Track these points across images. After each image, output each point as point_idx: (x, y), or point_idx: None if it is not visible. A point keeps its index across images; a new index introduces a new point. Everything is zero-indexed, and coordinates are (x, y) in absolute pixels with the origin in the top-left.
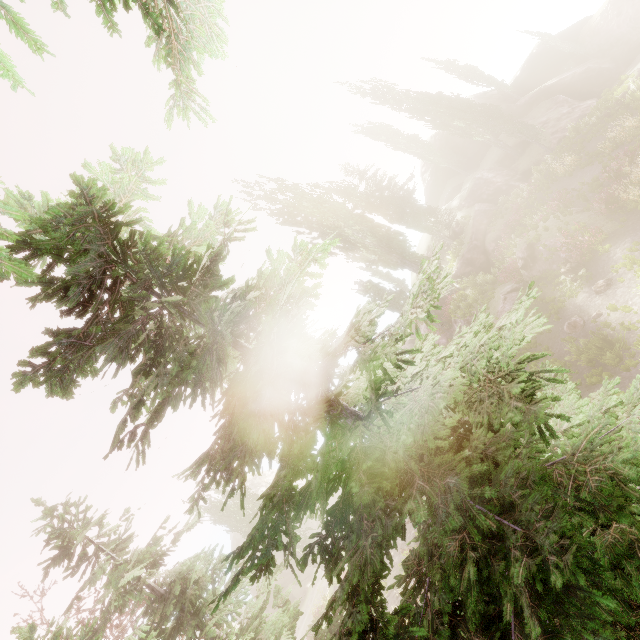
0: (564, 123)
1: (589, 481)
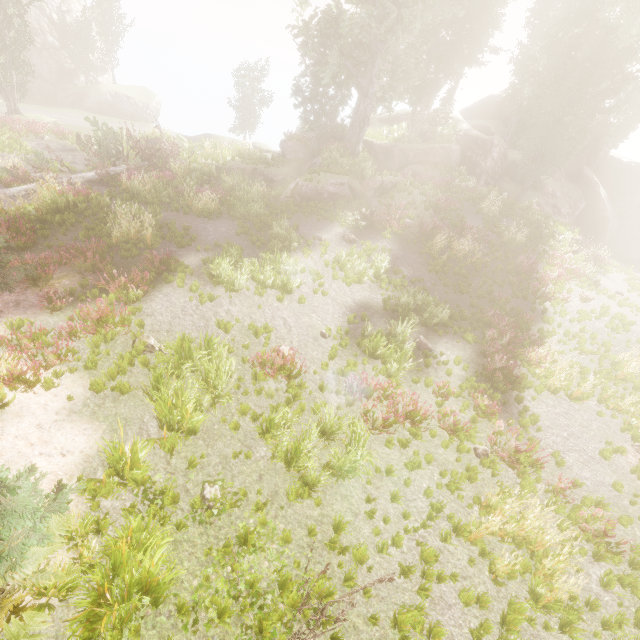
0: (548, 211)
1: None
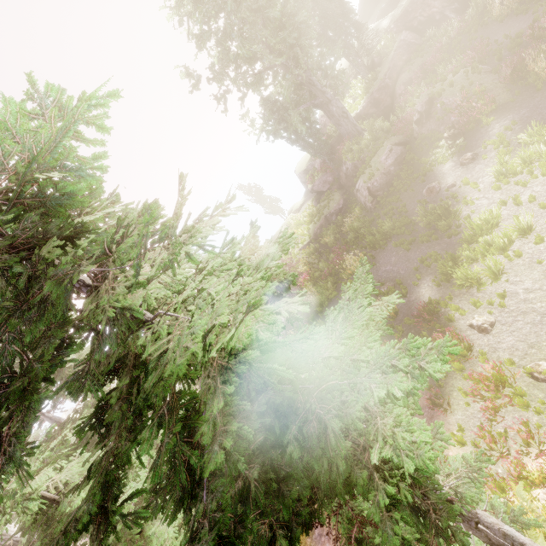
0: None
1: (312, 422)
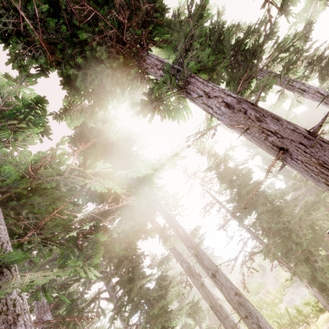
0: None
1: None
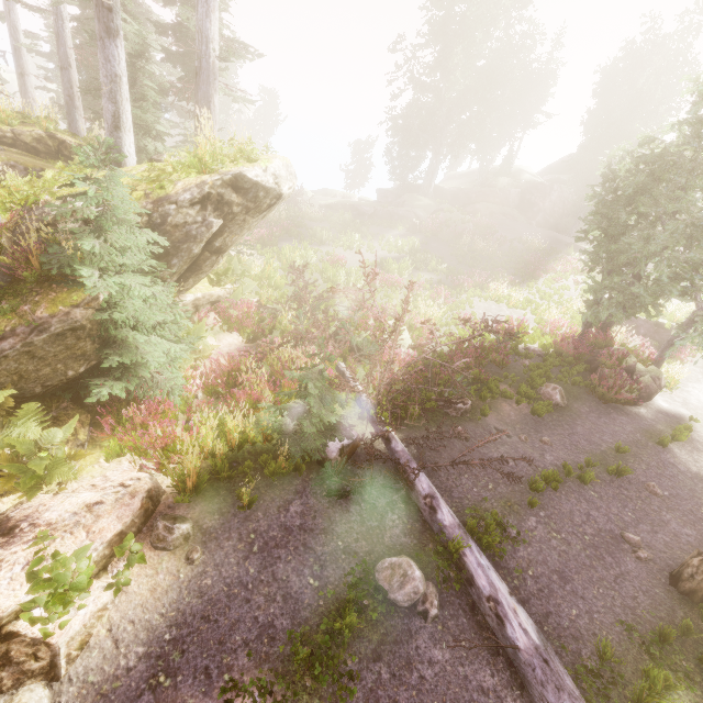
0: None
1: None
